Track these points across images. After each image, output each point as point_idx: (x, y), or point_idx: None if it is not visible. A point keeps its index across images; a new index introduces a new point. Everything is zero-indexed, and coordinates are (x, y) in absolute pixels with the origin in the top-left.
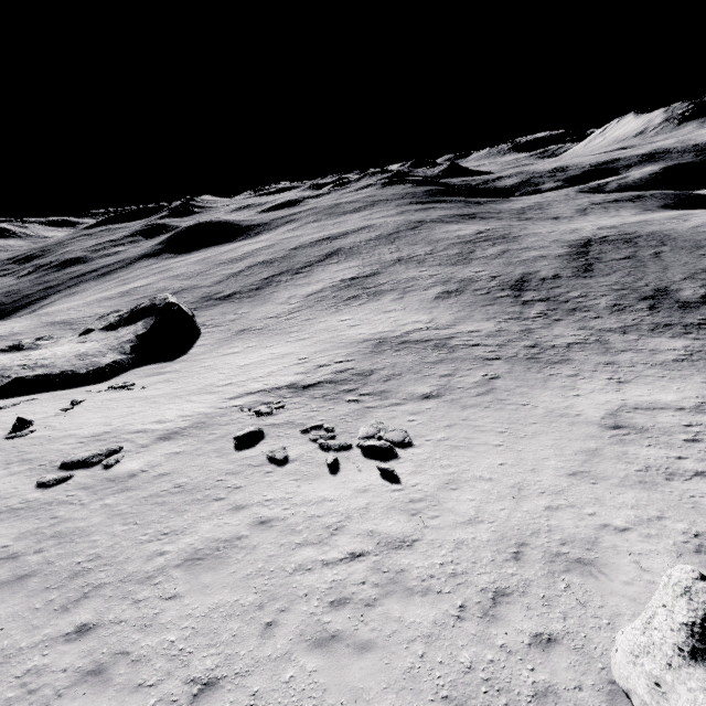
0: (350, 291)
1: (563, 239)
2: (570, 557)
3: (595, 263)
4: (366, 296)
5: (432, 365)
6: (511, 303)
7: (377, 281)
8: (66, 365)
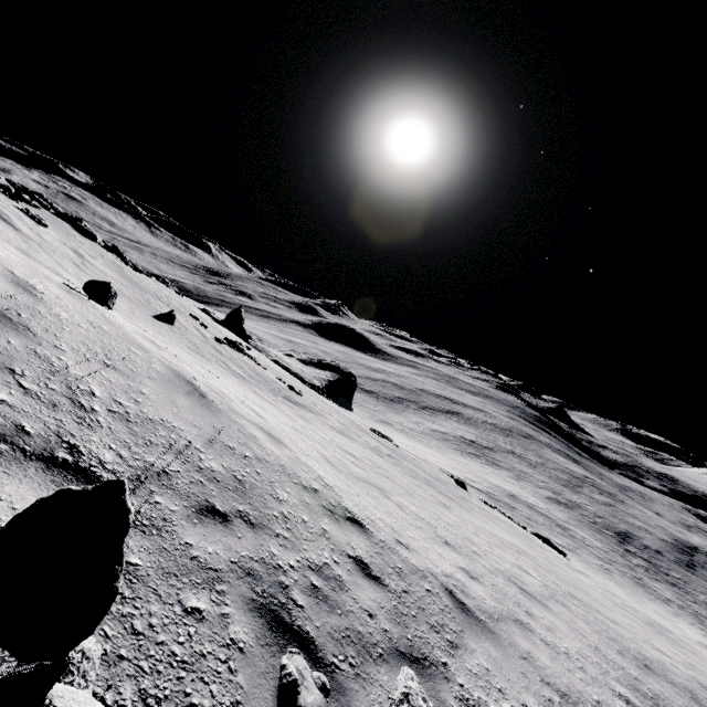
0: (470, 448)
1: (669, 530)
2: (688, 644)
3: (698, 566)
4: (486, 460)
5: (559, 533)
6: (615, 543)
7: (494, 456)
8: (297, 370)
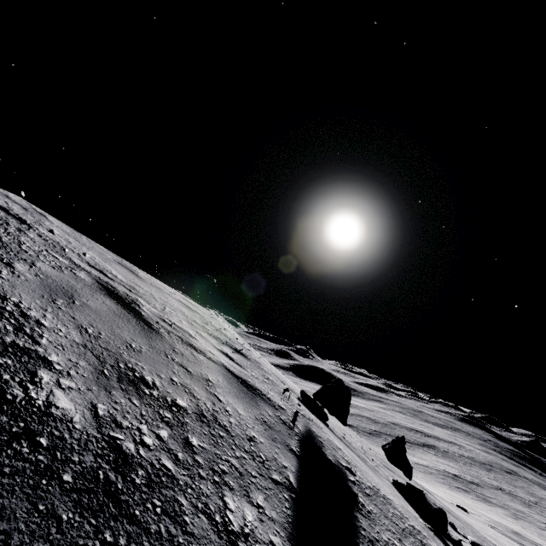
0: (456, 482)
1: None
2: None
3: None
4: (476, 495)
5: None
6: None
7: (482, 491)
8: None
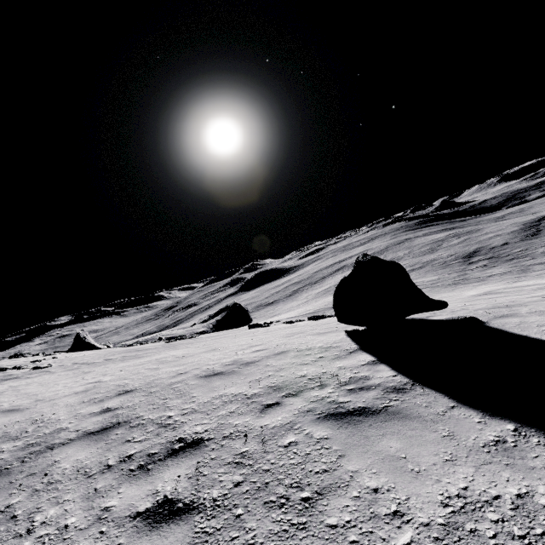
0: None
1: (519, 221)
2: None
3: (543, 229)
4: None
5: None
6: (459, 265)
7: None
8: (181, 333)
